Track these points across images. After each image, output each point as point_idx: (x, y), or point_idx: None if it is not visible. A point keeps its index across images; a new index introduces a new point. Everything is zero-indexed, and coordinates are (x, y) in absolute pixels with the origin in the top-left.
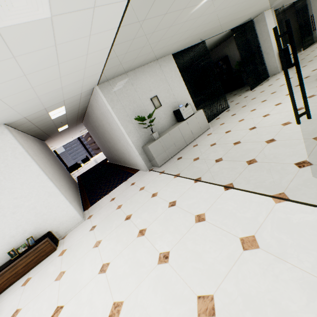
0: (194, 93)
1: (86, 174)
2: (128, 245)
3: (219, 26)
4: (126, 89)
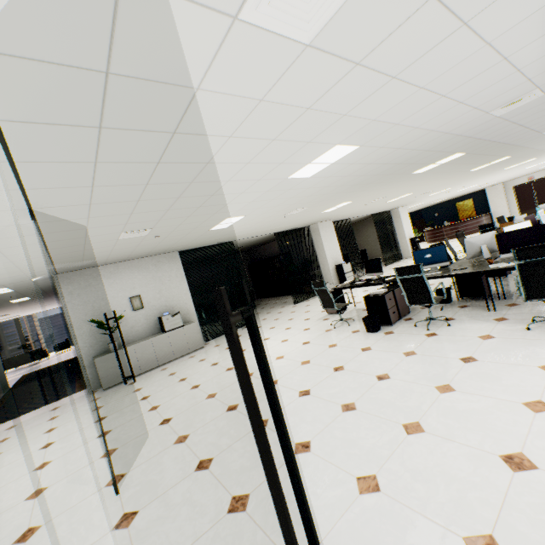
0: (254, 283)
1: (38, 373)
2: None
3: (239, 235)
4: (98, 283)
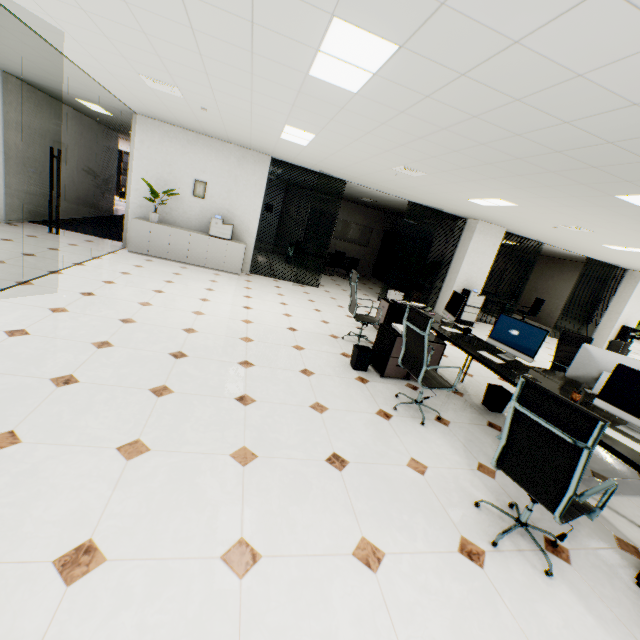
0: (378, 257)
1: None
2: None
3: (346, 174)
4: (171, 146)
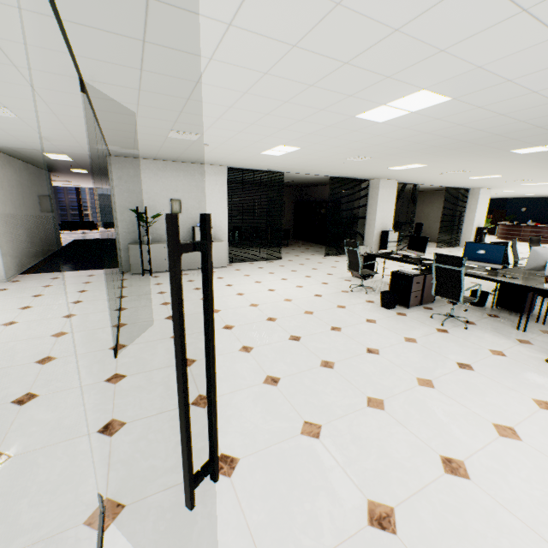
0: (295, 223)
1: (87, 242)
2: (4, 310)
3: (291, 168)
4: (145, 176)
